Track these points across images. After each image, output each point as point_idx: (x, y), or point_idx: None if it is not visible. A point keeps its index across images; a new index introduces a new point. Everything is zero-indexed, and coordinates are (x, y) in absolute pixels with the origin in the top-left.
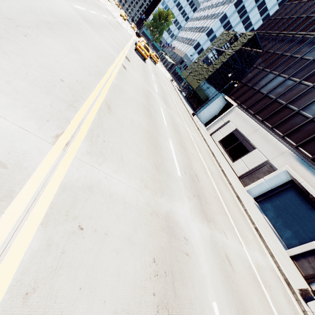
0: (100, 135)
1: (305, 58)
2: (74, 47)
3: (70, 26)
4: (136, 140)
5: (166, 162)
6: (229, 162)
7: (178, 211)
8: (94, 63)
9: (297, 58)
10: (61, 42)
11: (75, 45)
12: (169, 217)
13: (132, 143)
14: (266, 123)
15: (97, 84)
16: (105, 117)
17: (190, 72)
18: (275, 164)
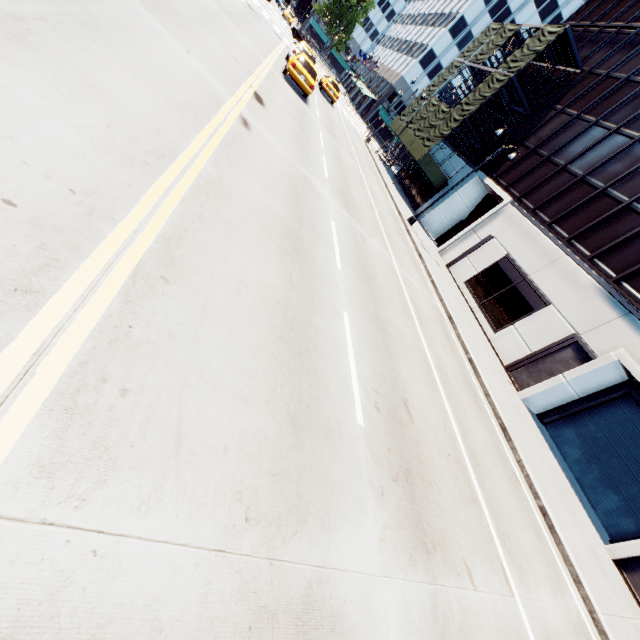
0: (112, 372)
1: None
2: (92, 85)
3: (96, 24)
4: (243, 347)
5: (327, 393)
6: (487, 330)
7: (343, 565)
8: (150, 126)
9: None
10: (45, 74)
11: (96, 77)
12: (310, 609)
13: (227, 366)
14: (577, 245)
15: (144, 190)
16: (147, 298)
17: (410, 121)
18: (593, 344)
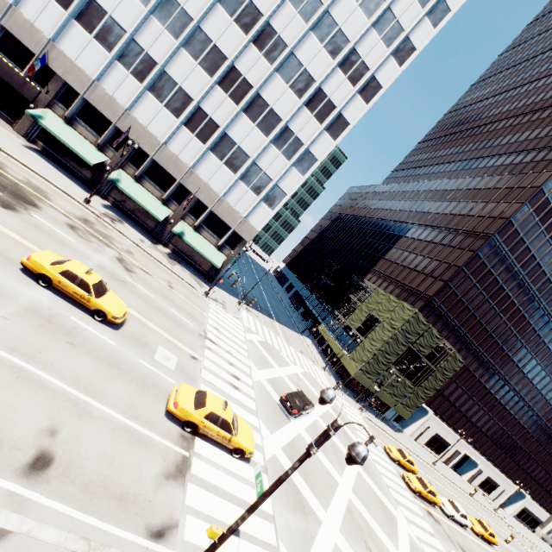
0: None
1: (474, 375)
2: None
3: None
4: None
5: None
6: (436, 456)
7: None
8: None
9: (470, 373)
10: None
11: None
12: None
13: None
14: (454, 426)
15: None
16: None
17: (381, 384)
18: (460, 450)
